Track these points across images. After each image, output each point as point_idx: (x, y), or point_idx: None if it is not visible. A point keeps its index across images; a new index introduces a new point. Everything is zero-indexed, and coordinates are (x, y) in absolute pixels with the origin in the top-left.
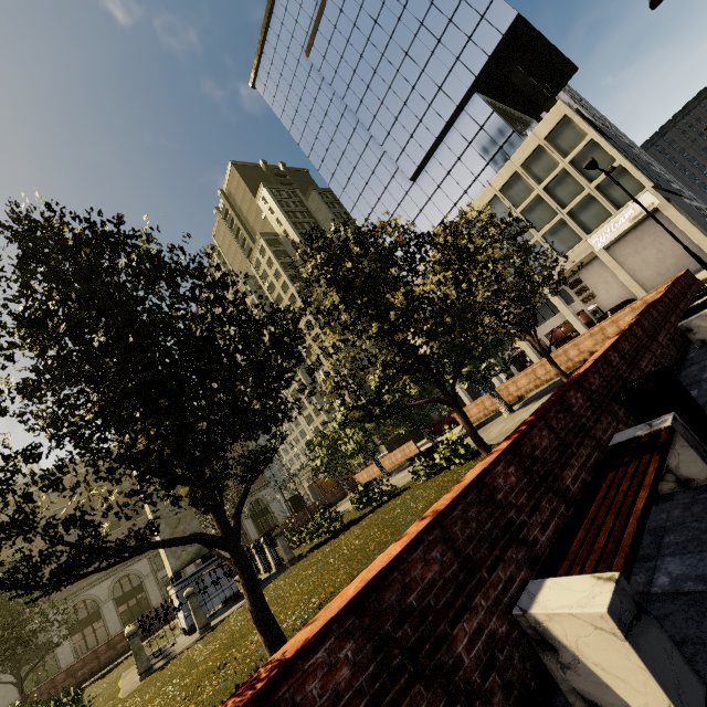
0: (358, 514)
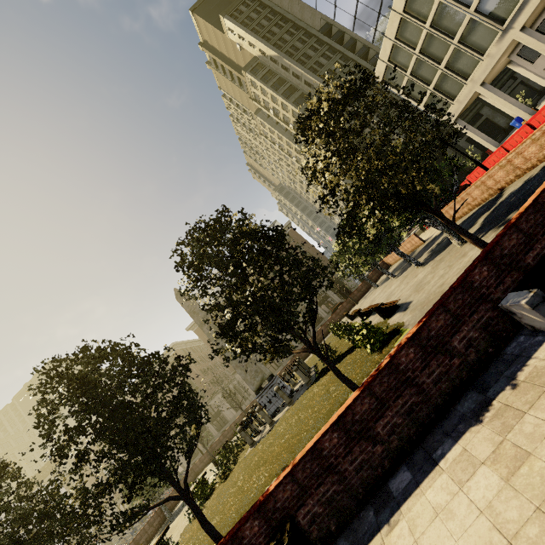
0: (344, 347)
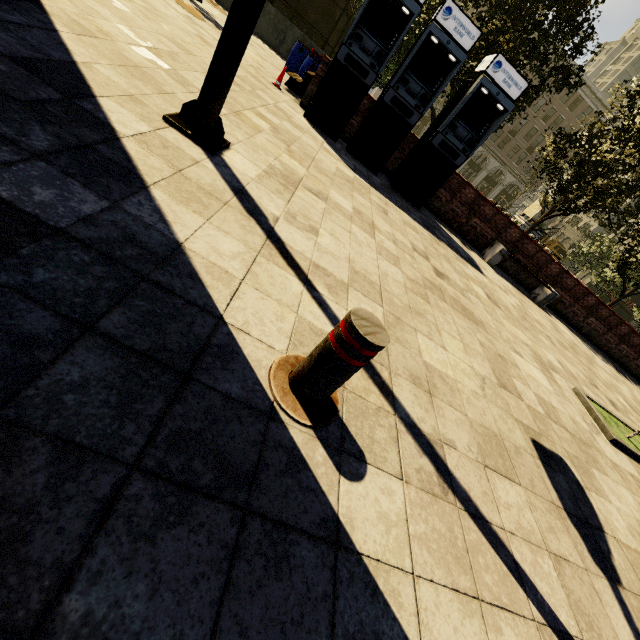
0: None
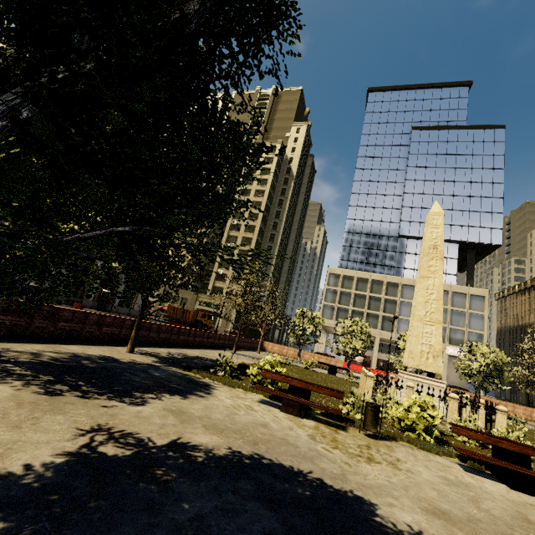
0: None
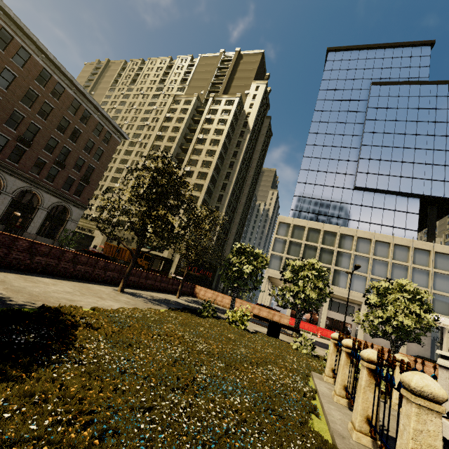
0: None
